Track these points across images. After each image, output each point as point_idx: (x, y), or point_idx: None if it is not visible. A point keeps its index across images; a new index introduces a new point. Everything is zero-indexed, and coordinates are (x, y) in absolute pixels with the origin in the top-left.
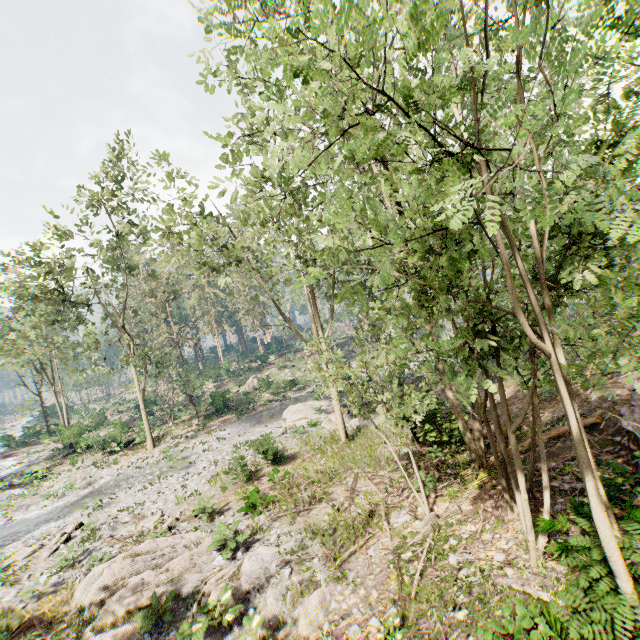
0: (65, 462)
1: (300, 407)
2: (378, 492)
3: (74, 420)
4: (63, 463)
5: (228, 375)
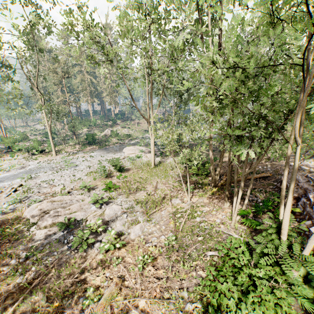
0: (7, 155)
1: (132, 148)
2: (167, 190)
3: (8, 135)
4: (6, 155)
5: (95, 126)
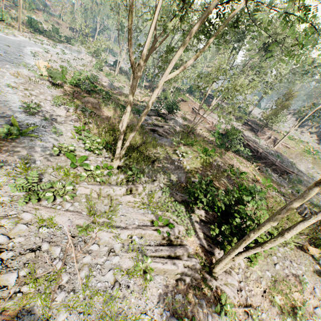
0: None
1: (88, 56)
2: None
3: None
4: None
5: None
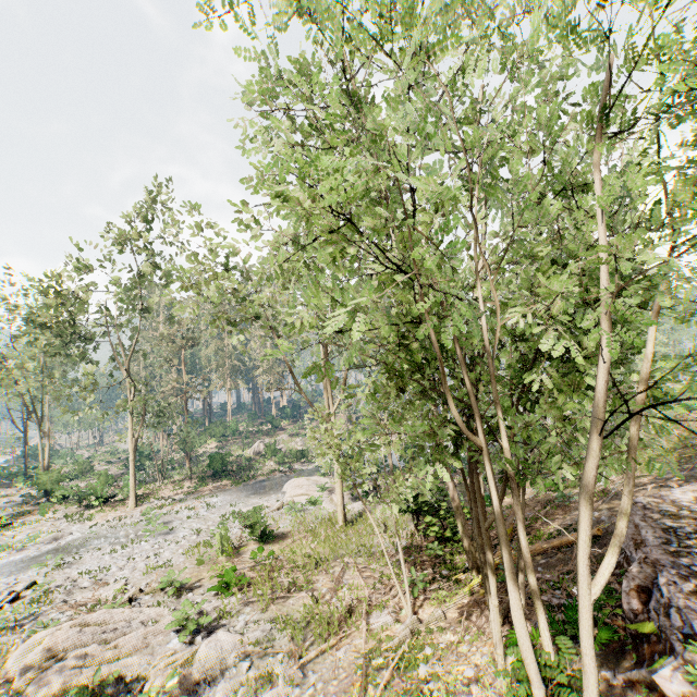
0: (35, 511)
1: (303, 481)
2: (365, 587)
3: (57, 465)
4: (33, 512)
5: (234, 436)
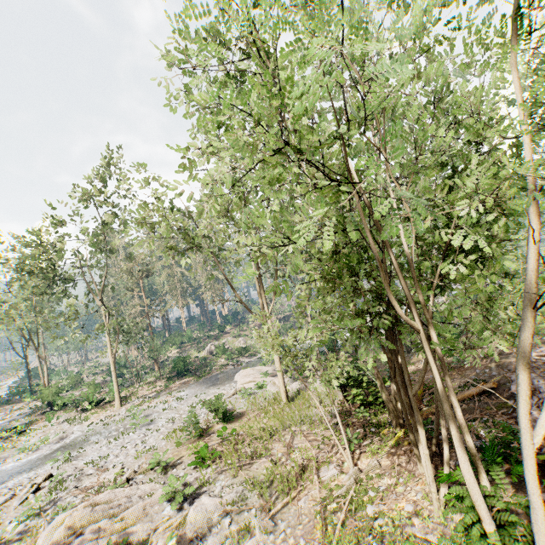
0: (42, 419)
1: (249, 371)
2: (311, 448)
3: (54, 381)
4: (40, 419)
5: (190, 342)
